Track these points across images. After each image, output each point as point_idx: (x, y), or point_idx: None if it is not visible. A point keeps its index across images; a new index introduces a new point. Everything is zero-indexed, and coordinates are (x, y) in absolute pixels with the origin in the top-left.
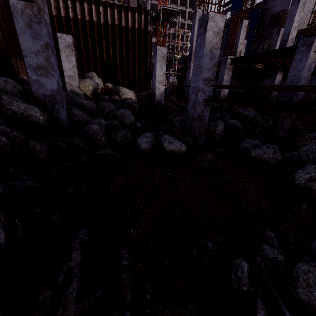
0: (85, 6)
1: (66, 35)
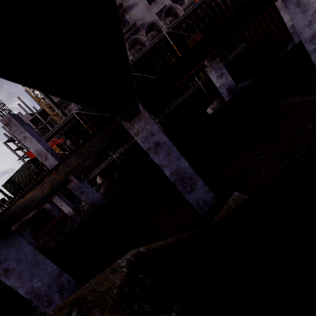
0: None
1: None
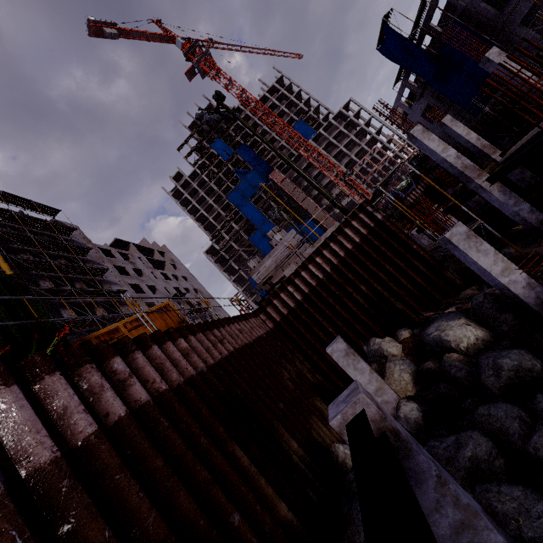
0: (303, 275)
1: (335, 344)
